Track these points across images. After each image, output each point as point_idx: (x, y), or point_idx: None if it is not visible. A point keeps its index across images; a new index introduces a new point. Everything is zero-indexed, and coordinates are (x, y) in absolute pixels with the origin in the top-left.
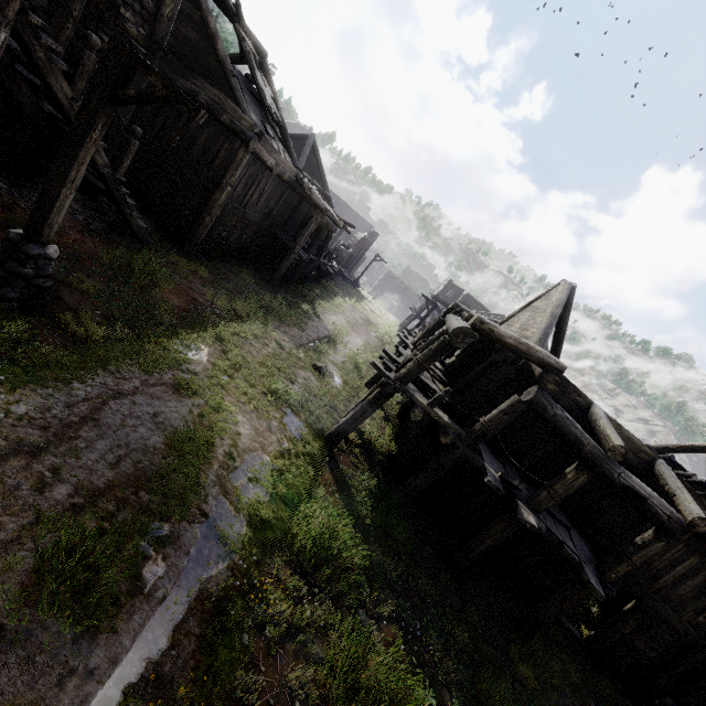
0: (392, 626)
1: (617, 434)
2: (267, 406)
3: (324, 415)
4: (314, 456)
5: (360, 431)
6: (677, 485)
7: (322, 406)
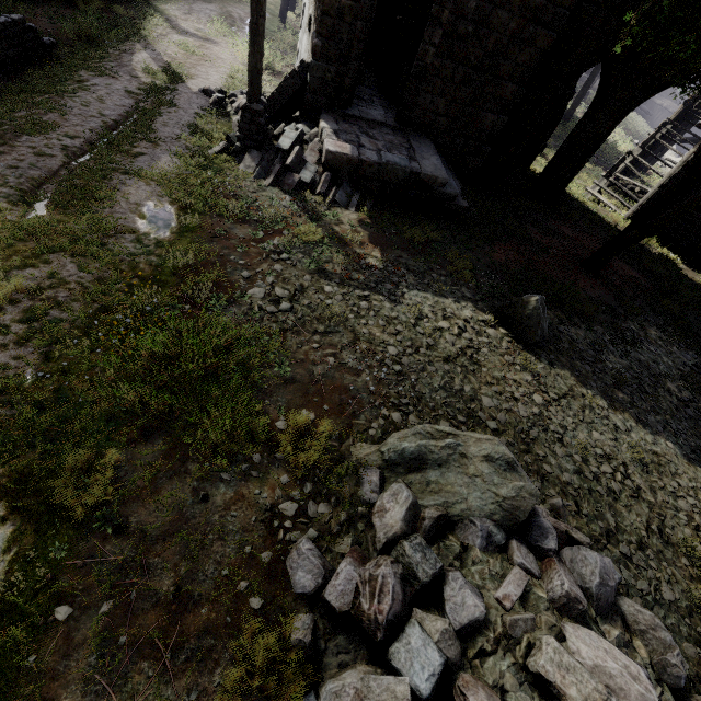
0: None
1: None
2: (243, 5)
3: (274, 8)
4: (276, 22)
5: (298, 14)
6: None
7: (271, 6)
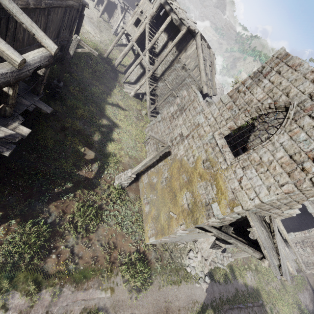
0: (50, 206)
1: (2, 41)
2: None
3: None
4: None
5: None
6: (30, 24)
7: None
